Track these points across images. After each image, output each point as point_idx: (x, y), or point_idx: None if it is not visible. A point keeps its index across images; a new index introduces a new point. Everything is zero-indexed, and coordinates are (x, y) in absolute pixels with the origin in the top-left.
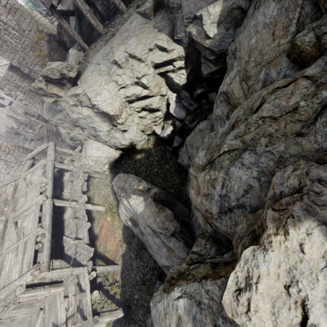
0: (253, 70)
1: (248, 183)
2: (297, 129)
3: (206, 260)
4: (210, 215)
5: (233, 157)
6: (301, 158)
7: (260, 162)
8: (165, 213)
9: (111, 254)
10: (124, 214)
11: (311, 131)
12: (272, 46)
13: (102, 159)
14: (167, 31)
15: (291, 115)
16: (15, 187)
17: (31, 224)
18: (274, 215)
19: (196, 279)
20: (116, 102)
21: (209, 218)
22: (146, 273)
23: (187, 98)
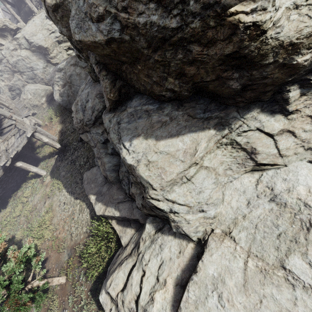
0: None
1: None
2: None
3: None
4: None
5: None
6: None
7: None
8: None
9: None
10: (57, 91)
11: None
12: None
13: (40, 92)
14: None
15: None
16: None
17: None
18: None
19: None
20: (49, 41)
21: None
22: None
23: None
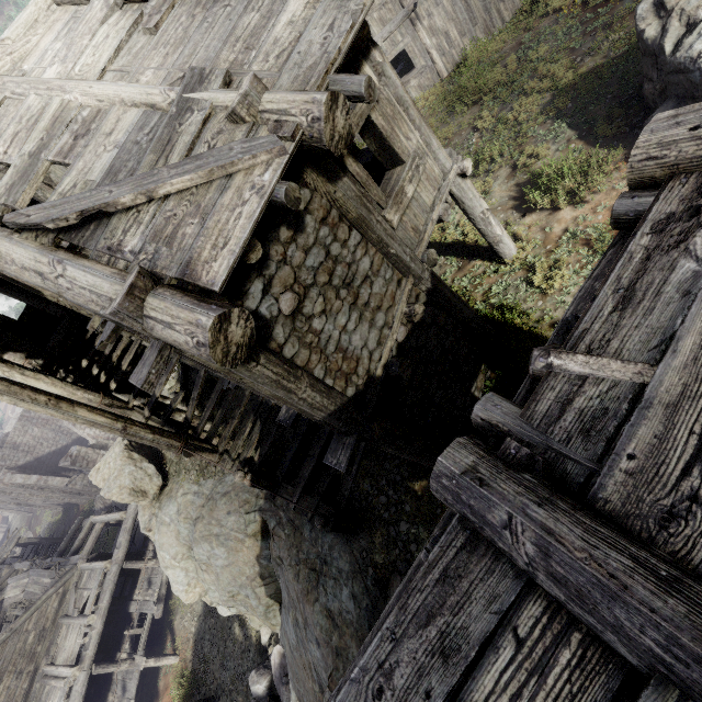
0: None
1: None
2: None
3: None
4: None
5: None
6: None
7: None
8: None
9: None
10: None
11: None
12: None
13: None
14: (272, 589)
15: None
16: (62, 598)
17: None
18: None
19: None
20: (196, 588)
21: None
22: None
23: None
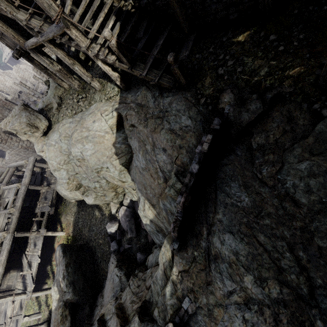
0: None
1: None
2: None
3: None
4: None
5: None
6: None
7: None
8: (63, 326)
9: None
10: None
11: None
12: None
13: (69, 197)
14: (123, 160)
15: None
16: None
17: None
18: None
19: None
20: (74, 181)
21: None
22: None
23: (132, 219)
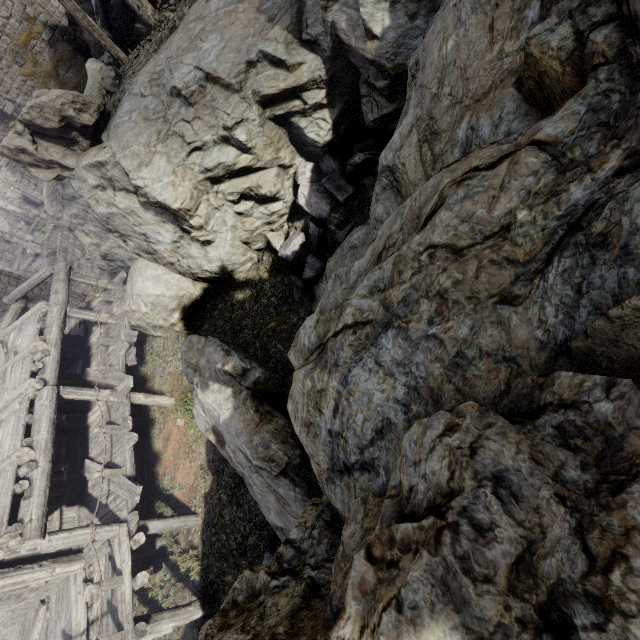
0: (446, 118)
1: (383, 414)
2: (503, 282)
3: (305, 569)
4: (319, 468)
5: (362, 342)
6: (504, 363)
7: (414, 364)
8: (272, 425)
9: (184, 492)
10: (202, 418)
11: (534, 293)
12: (486, 59)
13: (167, 301)
14: (287, 20)
15: (494, 244)
16: None
17: (10, 440)
18: (365, 578)
19: (254, 638)
20: (185, 181)
21: (319, 473)
22: (249, 533)
23: (333, 174)
